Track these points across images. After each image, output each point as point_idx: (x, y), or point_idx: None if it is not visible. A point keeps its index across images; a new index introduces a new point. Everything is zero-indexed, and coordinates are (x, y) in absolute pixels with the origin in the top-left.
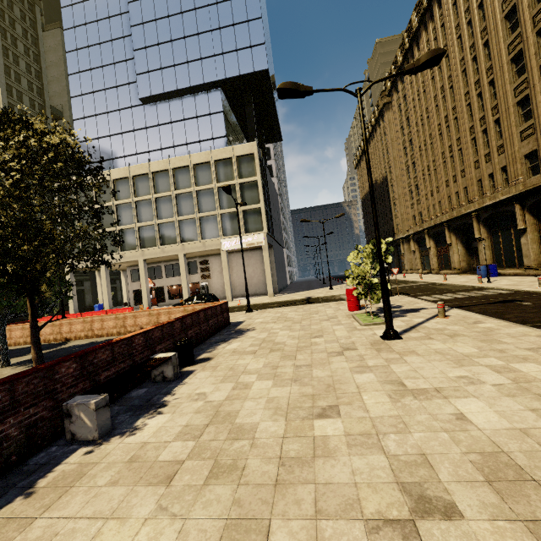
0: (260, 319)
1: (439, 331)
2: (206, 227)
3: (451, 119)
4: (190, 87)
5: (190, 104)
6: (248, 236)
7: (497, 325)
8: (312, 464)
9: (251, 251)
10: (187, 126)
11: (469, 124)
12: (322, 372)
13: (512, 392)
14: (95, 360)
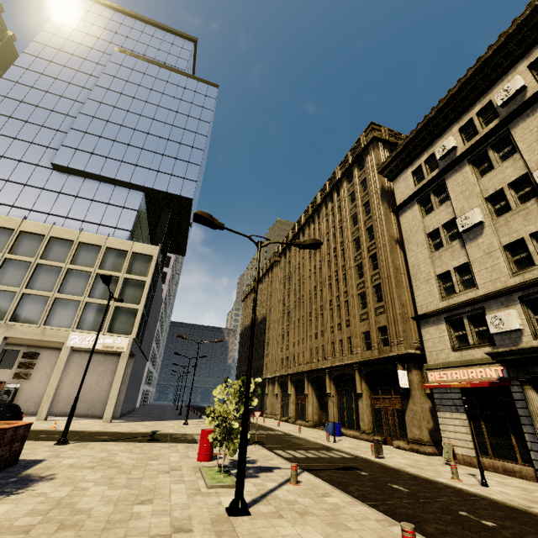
0: (72, 460)
1: (290, 505)
2: (59, 312)
3: (318, 290)
4: (114, 179)
5: (107, 191)
6: (109, 336)
7: (343, 501)
8: None
9: (105, 355)
10: (93, 206)
11: (329, 298)
12: None
13: None
14: None
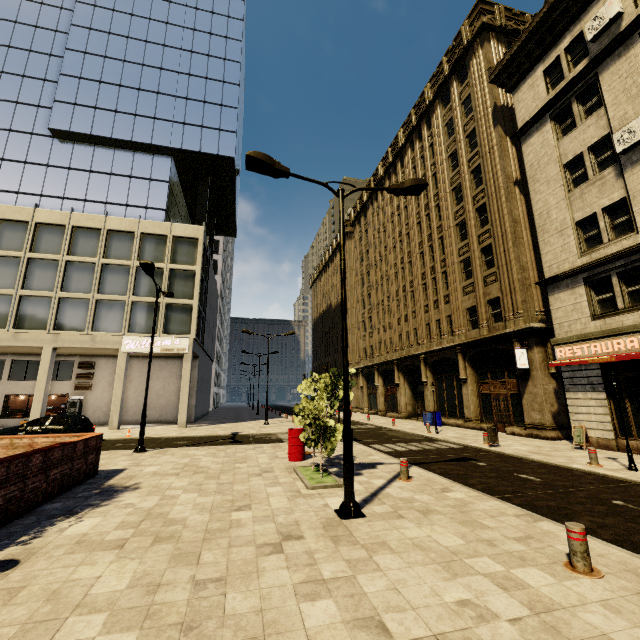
0: (154, 468)
1: (407, 503)
2: (104, 315)
3: (406, 262)
4: (131, 141)
5: (126, 159)
6: (166, 338)
7: (468, 496)
8: None
9: (166, 359)
10: (113, 182)
11: (421, 270)
12: (244, 599)
13: (542, 639)
14: None
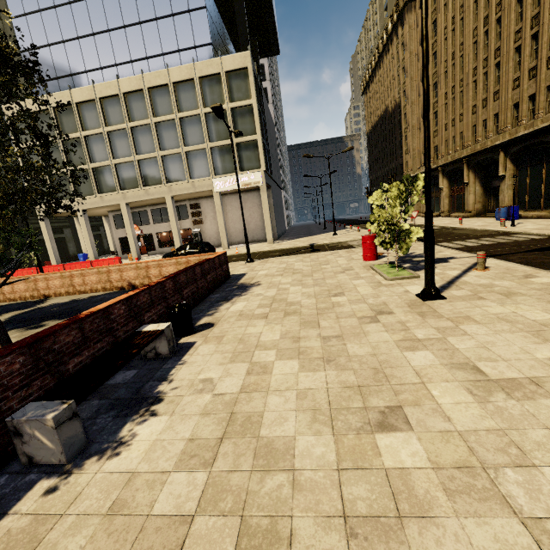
0: (264, 272)
1: (487, 288)
2: (195, 164)
3: (493, 20)
4: None
5: None
6: (243, 175)
7: None
8: (402, 535)
9: (247, 193)
10: (161, 28)
11: (516, 27)
12: (360, 348)
13: None
14: (56, 346)
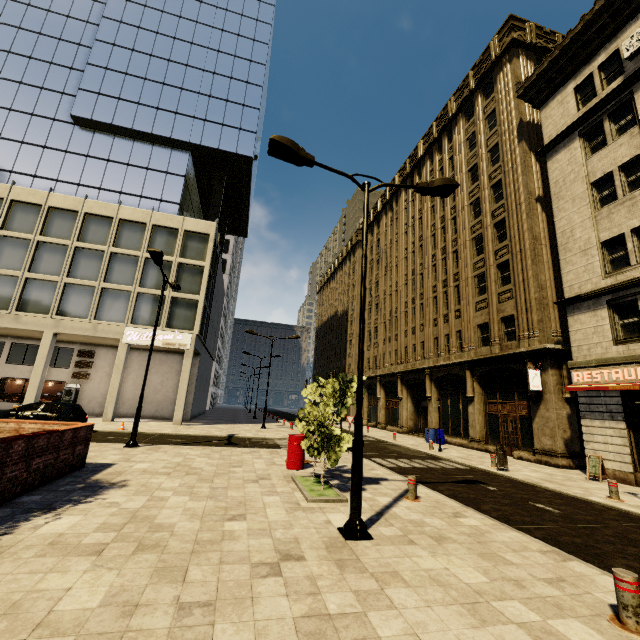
0: (145, 465)
1: (418, 527)
2: (109, 304)
3: (418, 274)
4: (151, 134)
5: (144, 151)
6: (169, 332)
7: (484, 524)
8: None
9: (167, 354)
10: (129, 173)
11: (433, 283)
12: (236, 633)
13: None
14: None
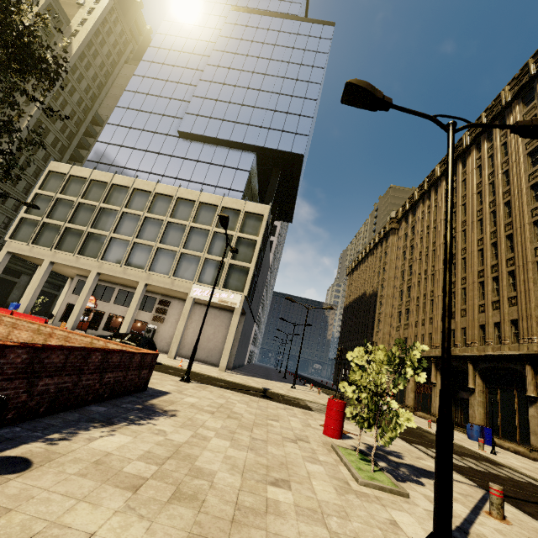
0: (193, 399)
1: None
2: (184, 265)
3: (459, 258)
4: (229, 141)
5: (222, 154)
6: (224, 291)
7: None
8: None
9: (221, 310)
10: (210, 169)
11: (478, 267)
12: None
13: None
14: None
